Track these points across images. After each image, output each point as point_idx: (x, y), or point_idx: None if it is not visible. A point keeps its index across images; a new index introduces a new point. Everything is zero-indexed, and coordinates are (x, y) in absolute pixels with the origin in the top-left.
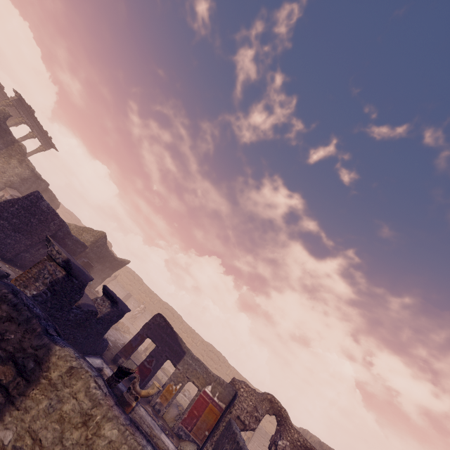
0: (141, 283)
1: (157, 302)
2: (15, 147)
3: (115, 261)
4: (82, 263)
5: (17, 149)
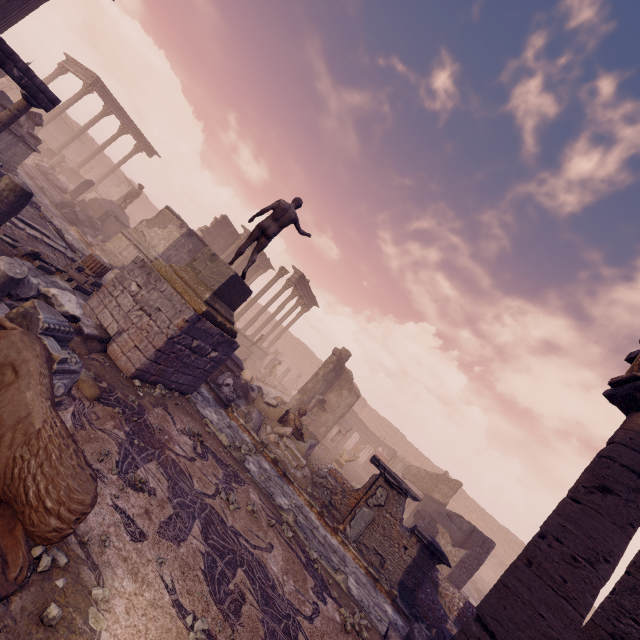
0: (406, 441)
1: (430, 469)
2: (343, 375)
3: None
4: None
5: (345, 377)
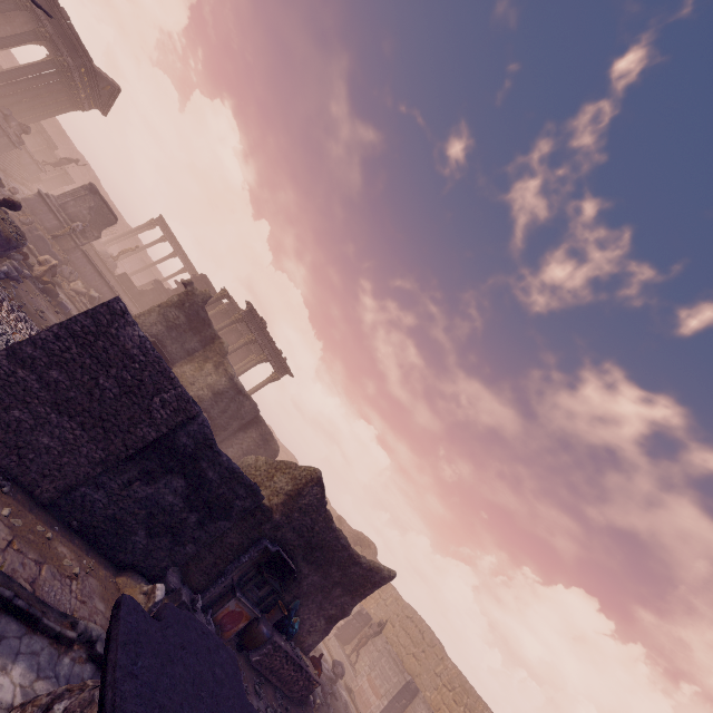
0: (440, 653)
1: None
2: (215, 346)
3: (355, 567)
4: (264, 555)
5: (217, 348)
